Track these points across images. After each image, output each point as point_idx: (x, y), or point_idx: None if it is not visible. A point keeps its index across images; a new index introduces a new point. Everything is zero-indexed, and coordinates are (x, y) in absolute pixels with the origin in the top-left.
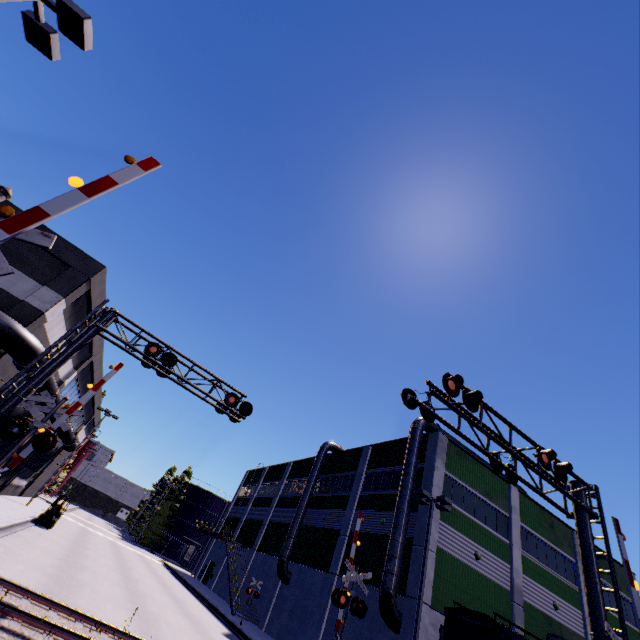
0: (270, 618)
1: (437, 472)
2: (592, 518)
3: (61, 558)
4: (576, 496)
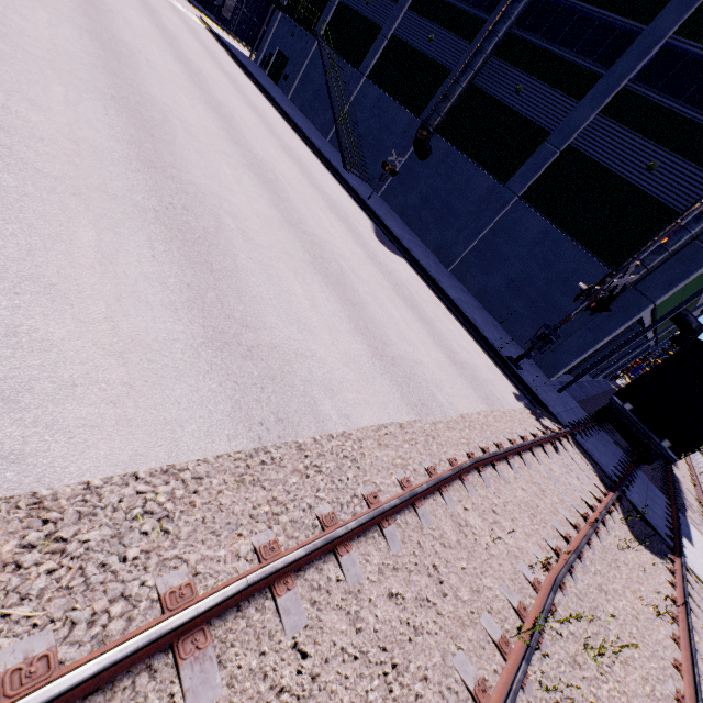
0: (389, 187)
1: None
2: None
3: (110, 95)
4: None
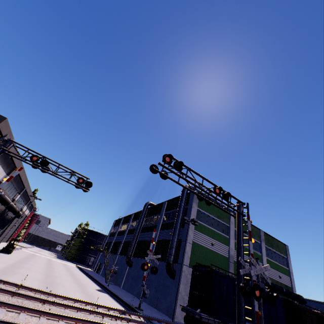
0: (124, 282)
1: (193, 209)
2: (243, 216)
3: (10, 264)
4: (238, 208)
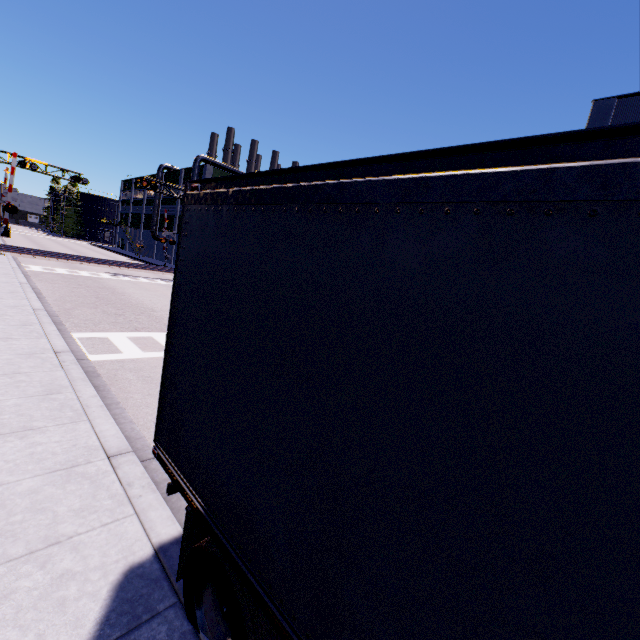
0: (156, 255)
1: None
2: None
3: (37, 246)
4: None
